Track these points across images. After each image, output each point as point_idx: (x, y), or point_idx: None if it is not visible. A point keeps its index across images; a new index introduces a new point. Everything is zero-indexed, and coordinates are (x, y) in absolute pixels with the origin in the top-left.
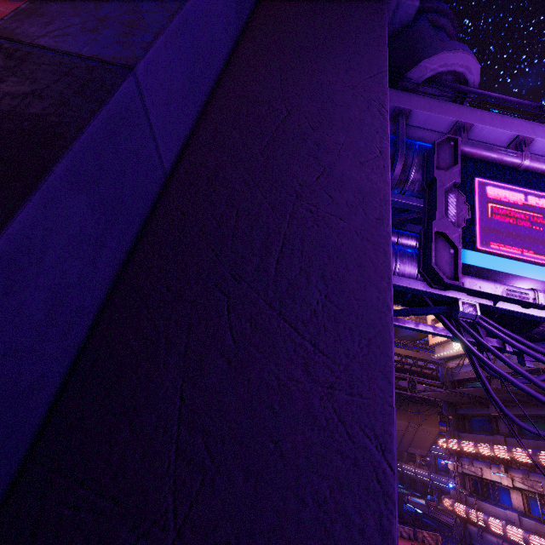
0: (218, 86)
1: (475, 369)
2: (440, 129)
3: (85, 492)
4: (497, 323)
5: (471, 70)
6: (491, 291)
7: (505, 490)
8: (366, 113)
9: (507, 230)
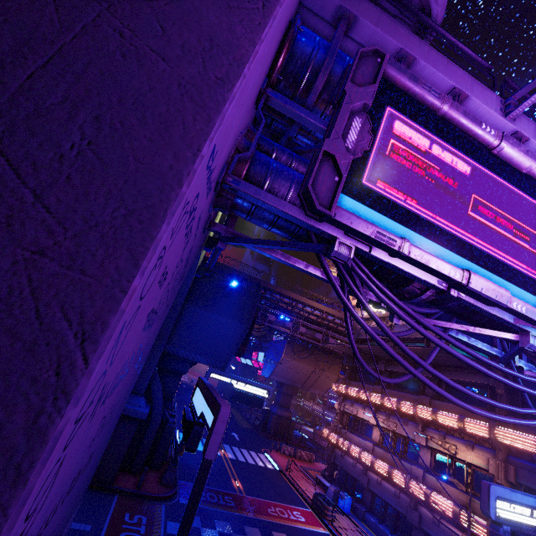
0: None
1: (345, 315)
2: None
3: None
4: (376, 275)
5: None
6: (361, 230)
7: (370, 426)
8: None
9: (402, 174)
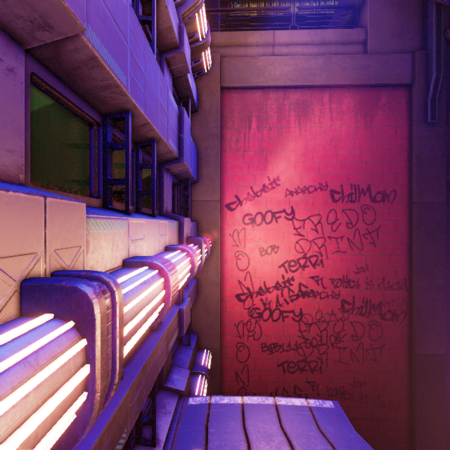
0: None
1: None
2: None
3: None
4: None
5: None
6: None
7: None
8: None
9: None
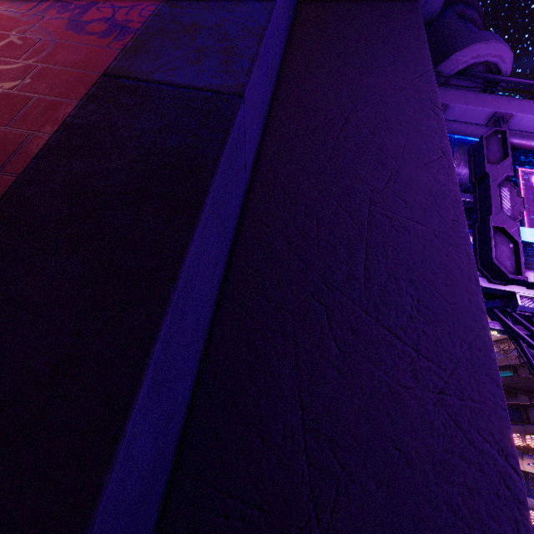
0: (274, 98)
1: (529, 361)
2: (477, 121)
3: (232, 501)
4: None
5: (504, 59)
6: None
7: None
8: (421, 114)
9: None
